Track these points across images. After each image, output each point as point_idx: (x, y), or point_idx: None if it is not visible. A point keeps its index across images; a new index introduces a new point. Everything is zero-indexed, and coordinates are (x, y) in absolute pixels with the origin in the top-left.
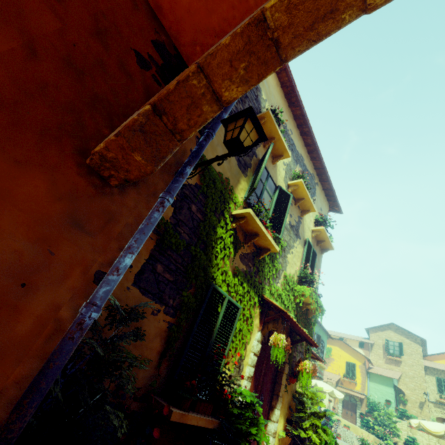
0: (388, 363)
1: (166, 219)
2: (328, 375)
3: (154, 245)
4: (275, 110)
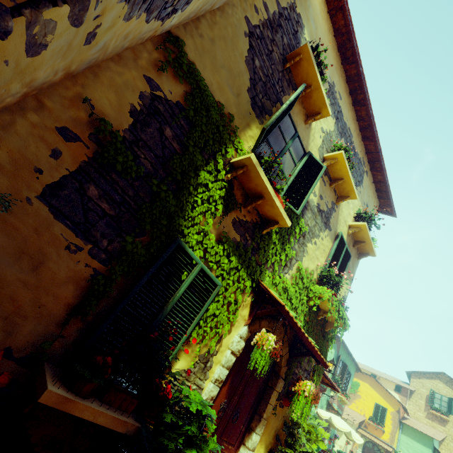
0: (429, 419)
1: (117, 129)
2: (350, 412)
3: (90, 157)
4: (317, 46)
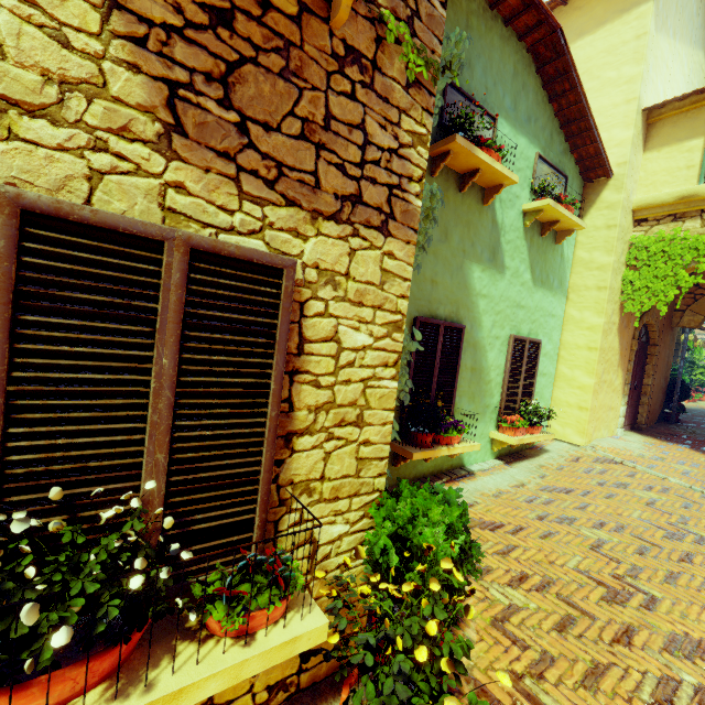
0: None
1: None
2: None
3: None
4: None
